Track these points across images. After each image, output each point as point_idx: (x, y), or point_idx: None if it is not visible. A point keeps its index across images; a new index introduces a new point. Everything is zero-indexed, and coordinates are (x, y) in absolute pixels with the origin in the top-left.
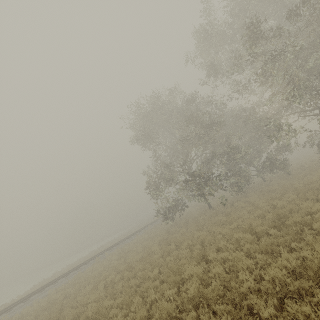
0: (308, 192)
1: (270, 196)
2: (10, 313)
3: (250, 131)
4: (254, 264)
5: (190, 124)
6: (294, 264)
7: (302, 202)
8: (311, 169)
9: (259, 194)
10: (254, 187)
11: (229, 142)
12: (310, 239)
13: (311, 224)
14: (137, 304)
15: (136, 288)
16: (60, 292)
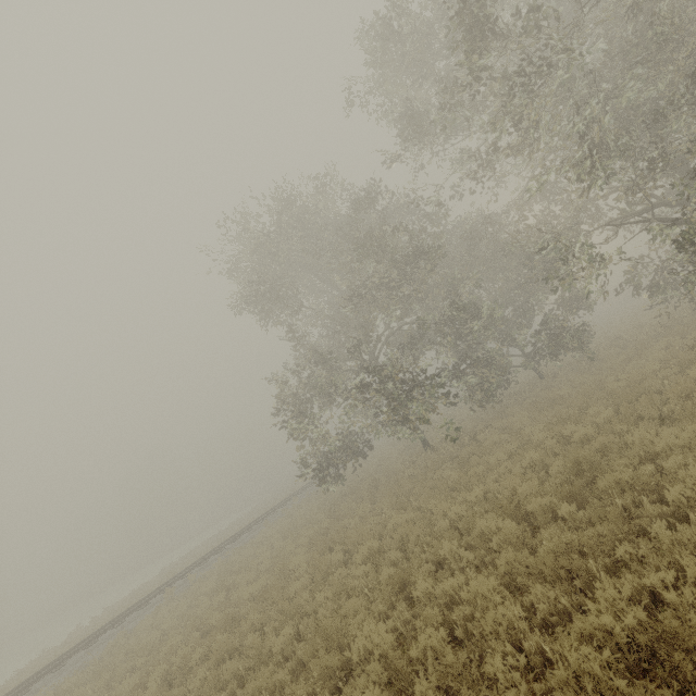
0: (641, 400)
1: (556, 415)
2: None
3: (504, 267)
4: (527, 610)
5: (366, 257)
6: (632, 623)
7: (631, 428)
8: (639, 345)
9: (532, 409)
10: (521, 392)
11: (458, 296)
12: (664, 539)
13: (658, 487)
14: None
15: (235, 689)
16: None
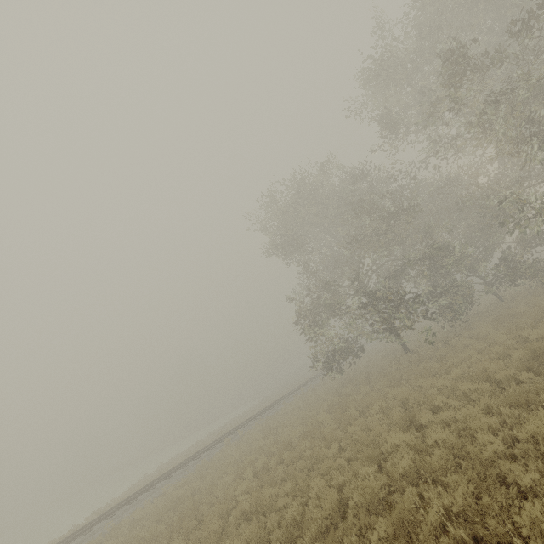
0: None
1: (516, 324)
2: (114, 519)
3: (466, 216)
4: (500, 425)
5: (361, 215)
6: None
7: None
8: None
9: (494, 322)
10: (483, 312)
11: (431, 239)
12: None
13: None
14: (318, 489)
15: (308, 472)
16: (185, 486)
